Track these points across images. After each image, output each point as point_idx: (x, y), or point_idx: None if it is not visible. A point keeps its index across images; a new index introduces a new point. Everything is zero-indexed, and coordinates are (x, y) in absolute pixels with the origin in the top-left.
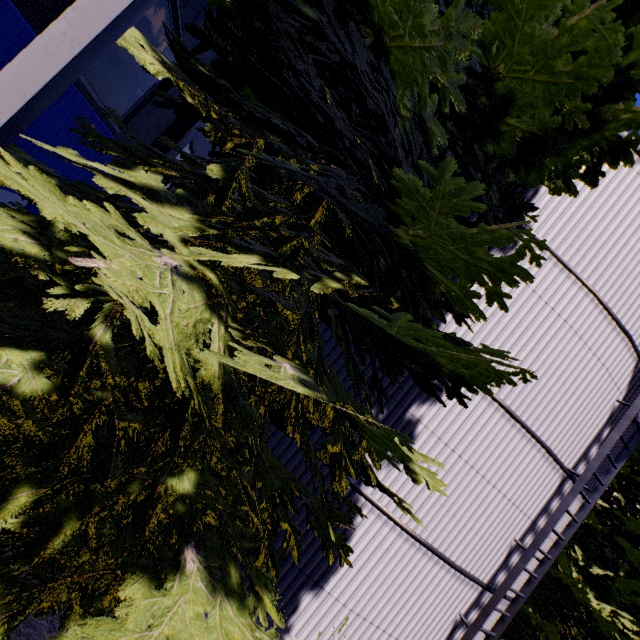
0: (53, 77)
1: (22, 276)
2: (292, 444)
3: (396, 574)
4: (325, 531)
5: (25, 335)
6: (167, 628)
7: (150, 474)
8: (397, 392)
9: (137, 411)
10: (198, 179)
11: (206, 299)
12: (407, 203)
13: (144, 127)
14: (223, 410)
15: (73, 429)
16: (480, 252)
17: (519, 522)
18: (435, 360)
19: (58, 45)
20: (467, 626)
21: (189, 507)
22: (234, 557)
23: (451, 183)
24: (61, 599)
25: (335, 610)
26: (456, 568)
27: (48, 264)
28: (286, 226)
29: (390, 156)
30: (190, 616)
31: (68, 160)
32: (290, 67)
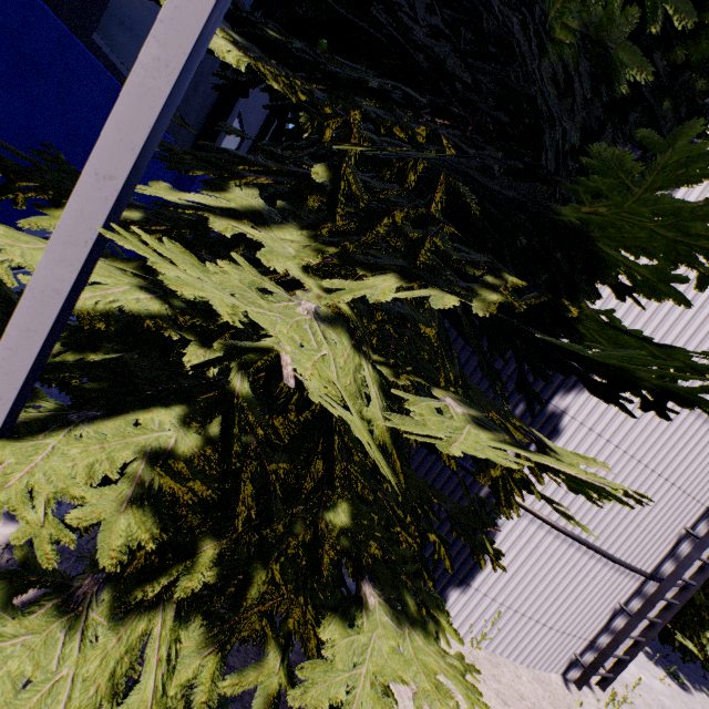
0: (156, 119)
1: (131, 319)
2: (420, 449)
3: (547, 570)
4: (470, 536)
5: (161, 389)
6: (371, 665)
7: (308, 511)
8: (535, 383)
9: (278, 448)
10: (291, 180)
11: (350, 339)
12: (596, 180)
13: (191, 110)
14: (400, 466)
15: (234, 481)
16: (699, 227)
17: (690, 510)
18: (634, 374)
19: (153, 76)
20: (629, 615)
21: (352, 540)
22: (405, 584)
23: (684, 150)
24: (255, 628)
25: (484, 604)
26: (615, 561)
27: (172, 319)
28: (409, 224)
29: (520, 93)
30: (386, 651)
31: (177, 207)
32: (383, 1)
